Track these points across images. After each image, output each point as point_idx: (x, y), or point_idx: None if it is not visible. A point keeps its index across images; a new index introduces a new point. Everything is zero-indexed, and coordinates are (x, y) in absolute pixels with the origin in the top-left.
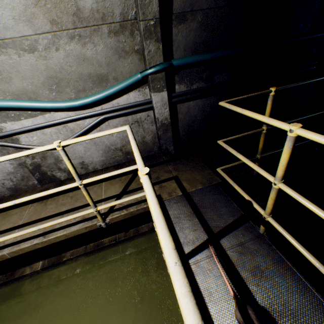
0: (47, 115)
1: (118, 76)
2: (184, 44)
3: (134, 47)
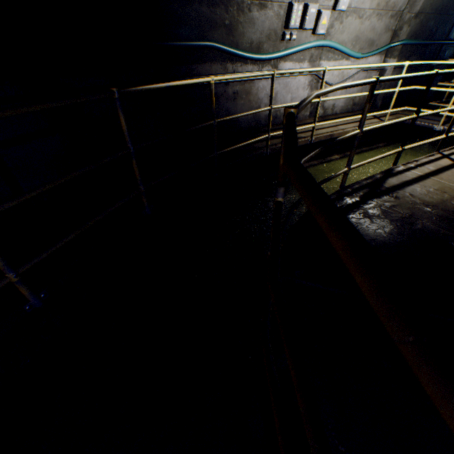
0: (340, 61)
1: (378, 44)
2: (409, 32)
3: (392, 27)
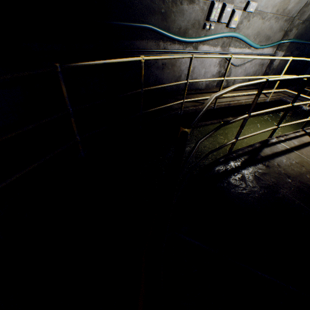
0: (244, 49)
1: (273, 39)
2: (296, 33)
3: (285, 28)
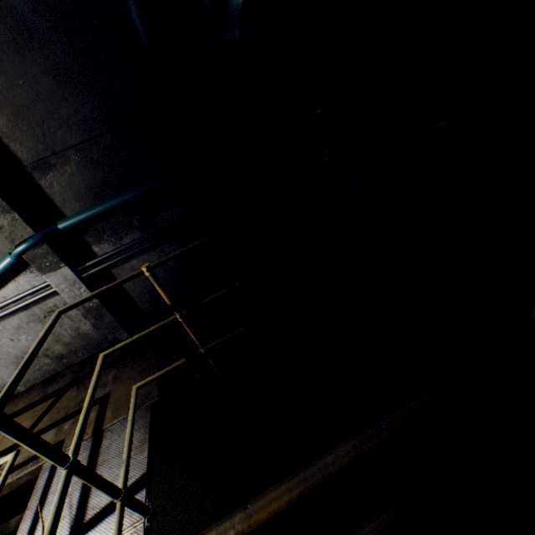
0: None
1: None
2: (73, 194)
3: None
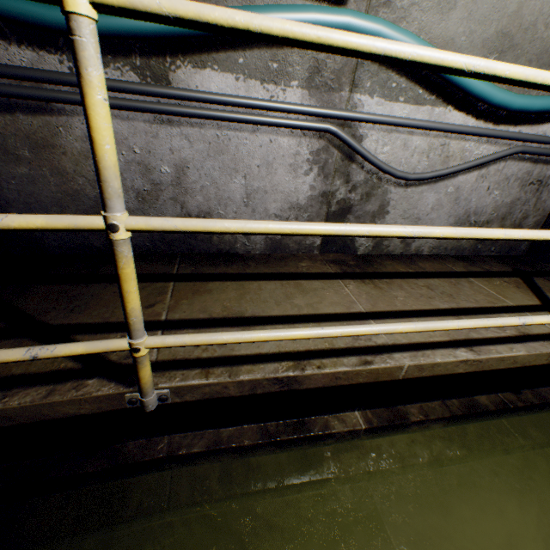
0: (438, 109)
1: None
2: None
3: None
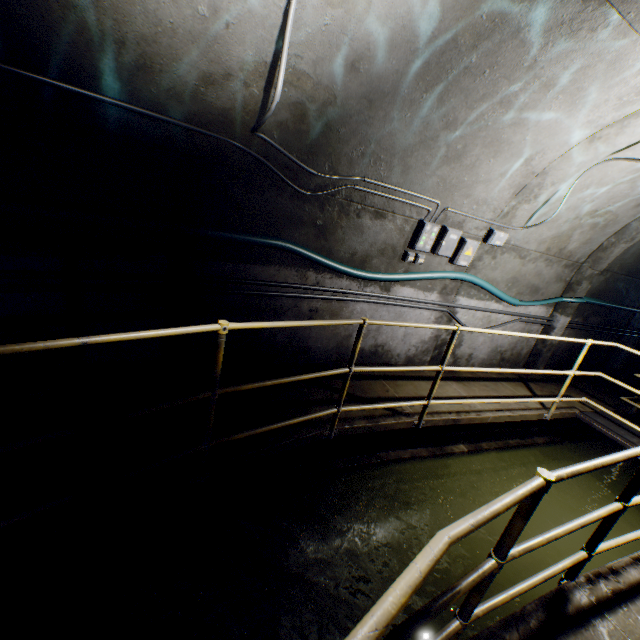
0: (487, 302)
1: (544, 292)
2: (589, 288)
3: (566, 278)
